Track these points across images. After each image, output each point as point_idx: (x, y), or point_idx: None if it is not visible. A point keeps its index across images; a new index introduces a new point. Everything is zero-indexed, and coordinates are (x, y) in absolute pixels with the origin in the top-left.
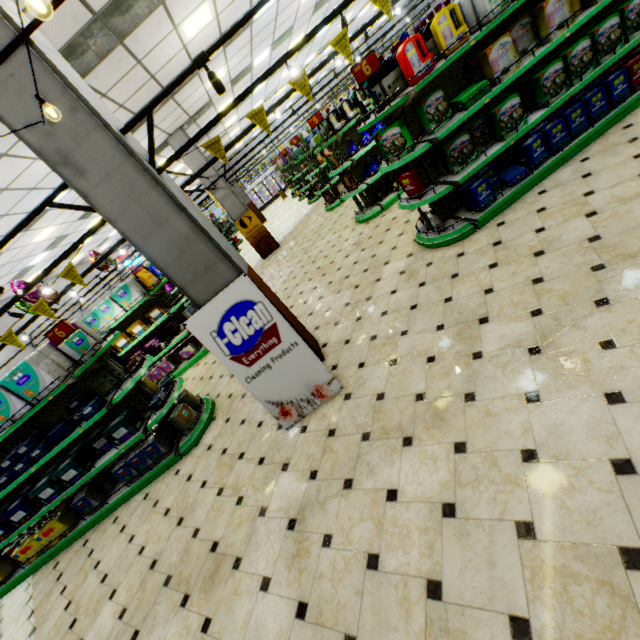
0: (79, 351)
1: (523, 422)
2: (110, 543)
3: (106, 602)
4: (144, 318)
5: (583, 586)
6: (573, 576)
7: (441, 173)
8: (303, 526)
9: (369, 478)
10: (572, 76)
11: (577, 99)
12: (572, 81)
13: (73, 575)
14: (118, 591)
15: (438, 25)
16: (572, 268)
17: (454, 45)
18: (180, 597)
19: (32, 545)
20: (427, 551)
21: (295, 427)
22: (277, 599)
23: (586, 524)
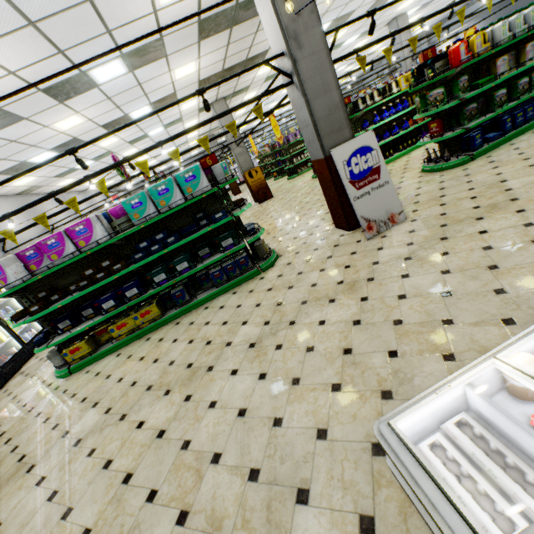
0: (225, 173)
1: None
2: (213, 314)
3: (240, 326)
4: None
5: None
6: None
7: (451, 127)
8: (419, 256)
9: (459, 233)
10: (531, 87)
11: (528, 104)
12: (531, 90)
13: (180, 334)
14: (250, 320)
15: (475, 40)
16: None
17: (480, 52)
18: (325, 301)
19: (128, 323)
20: (523, 236)
21: (374, 238)
22: (421, 276)
23: None
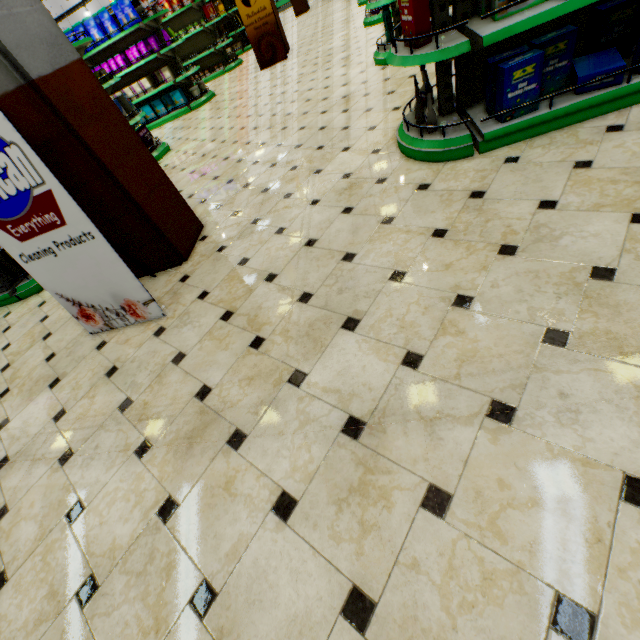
0: None
1: (243, 537)
2: None
3: None
4: None
5: None
6: None
7: (479, 7)
8: (4, 476)
9: (82, 467)
10: None
11: None
12: None
13: None
14: None
15: None
16: (523, 311)
17: None
18: None
19: None
20: (31, 626)
21: (99, 336)
22: None
23: None
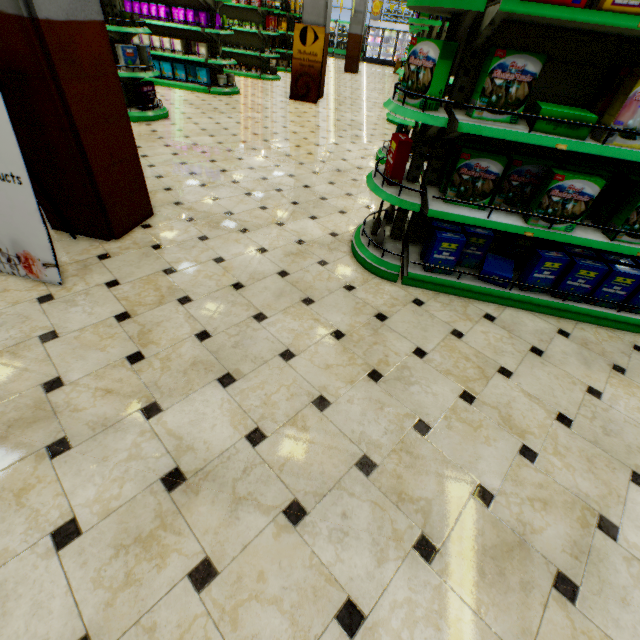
0: None
1: (6, 553)
2: None
3: None
4: None
5: None
6: None
7: (441, 183)
8: None
9: None
10: None
11: None
12: None
13: None
14: None
15: None
16: (357, 433)
17: (629, 2)
18: None
19: None
20: None
21: None
22: None
23: None
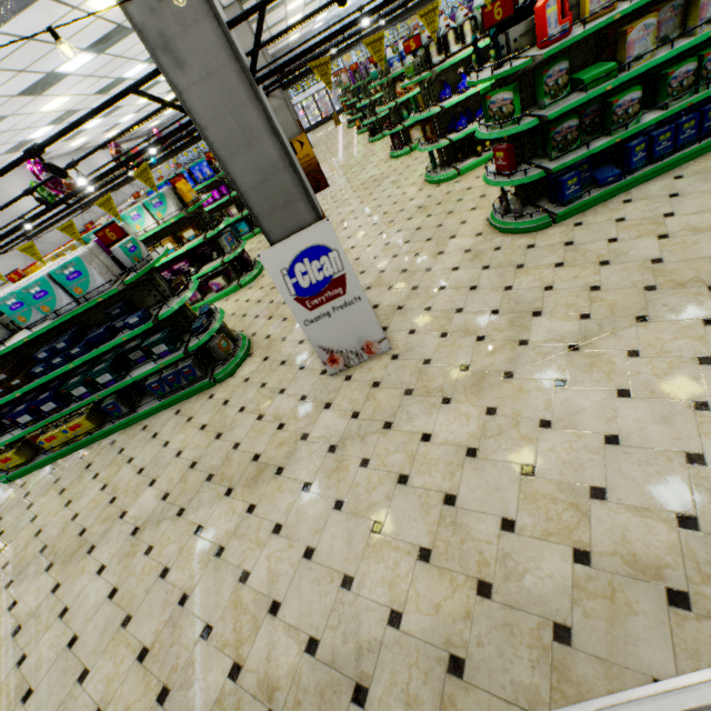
0: (132, 258)
1: (547, 400)
2: (142, 445)
3: (146, 488)
4: (176, 236)
5: (558, 505)
6: (553, 499)
7: (537, 154)
8: (343, 451)
9: (407, 423)
10: (701, 82)
11: (696, 108)
12: (699, 87)
13: (104, 466)
14: (158, 481)
15: None
16: (628, 284)
17: (598, 12)
18: (224, 489)
19: (58, 436)
20: (449, 477)
21: (339, 375)
22: (317, 497)
23: (573, 471)
